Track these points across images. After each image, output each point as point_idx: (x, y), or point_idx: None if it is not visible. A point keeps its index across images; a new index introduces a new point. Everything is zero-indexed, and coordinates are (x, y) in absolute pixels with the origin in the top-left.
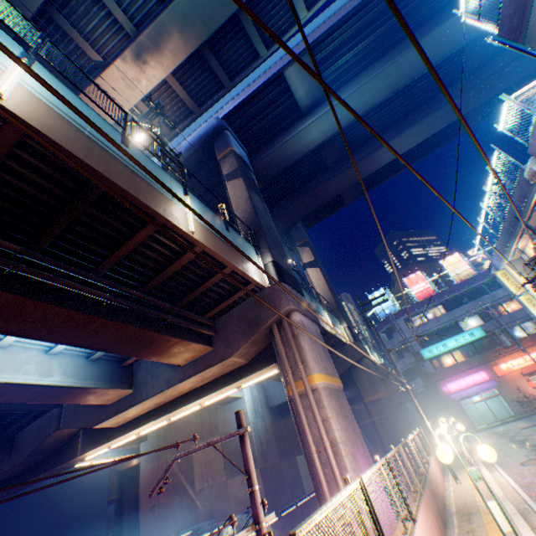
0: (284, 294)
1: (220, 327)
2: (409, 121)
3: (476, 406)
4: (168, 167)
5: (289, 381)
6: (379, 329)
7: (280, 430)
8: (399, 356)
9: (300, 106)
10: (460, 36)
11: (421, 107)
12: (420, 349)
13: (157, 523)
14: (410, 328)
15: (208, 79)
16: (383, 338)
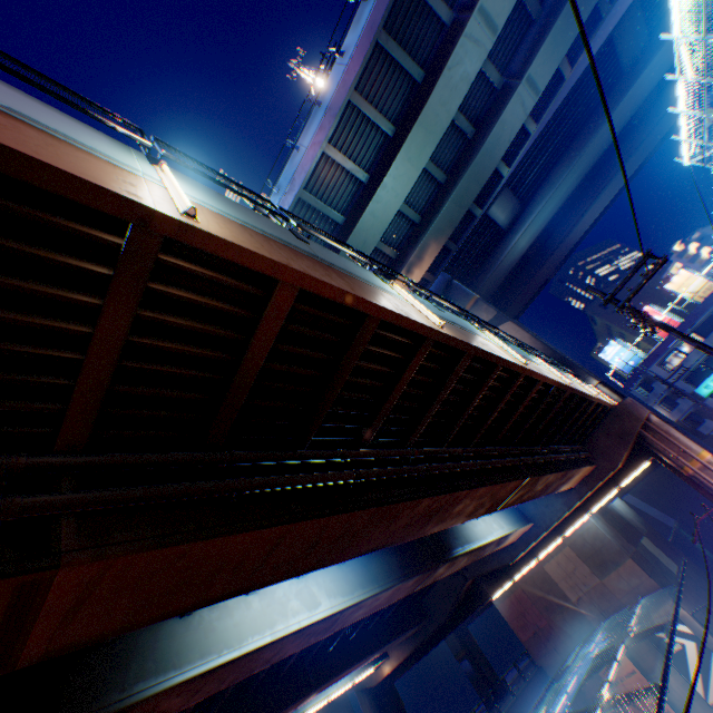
0: (635, 405)
1: (589, 448)
2: (597, 186)
3: None
4: (548, 360)
5: (683, 464)
6: (631, 385)
7: (612, 523)
8: (669, 405)
9: (502, 228)
10: (629, 109)
11: (603, 168)
12: (694, 389)
13: (547, 645)
14: (670, 371)
15: (439, 253)
16: (640, 394)
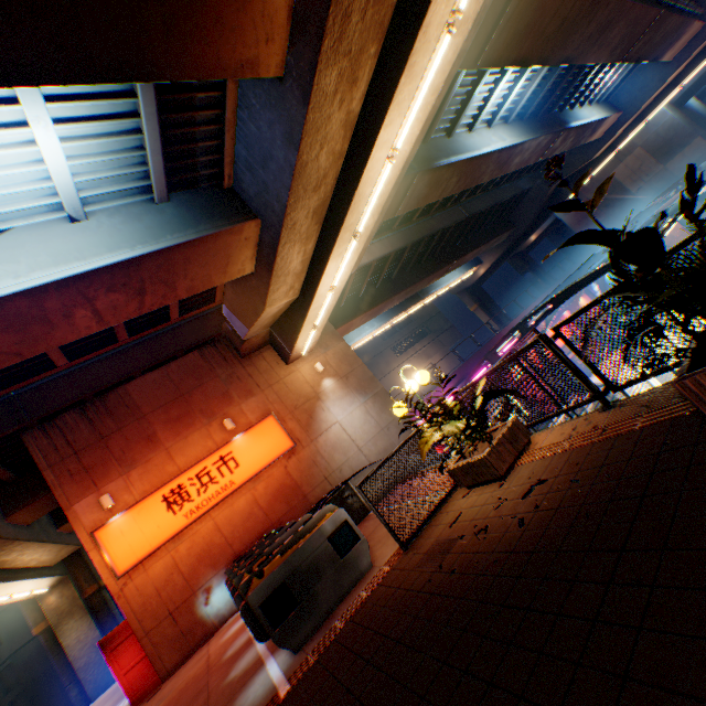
0: None
1: (704, 6)
2: None
3: None
4: None
5: None
6: None
7: (687, 117)
8: None
9: None
10: None
11: None
12: None
13: None
14: None
15: None
16: None
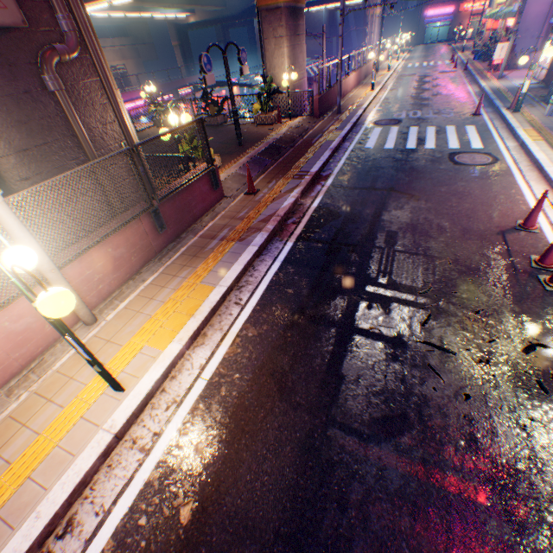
0: None
1: None
2: None
3: (434, 31)
4: None
5: (369, 12)
6: None
7: (330, 22)
8: None
9: None
10: None
11: None
12: None
13: None
14: None
15: None
16: None
